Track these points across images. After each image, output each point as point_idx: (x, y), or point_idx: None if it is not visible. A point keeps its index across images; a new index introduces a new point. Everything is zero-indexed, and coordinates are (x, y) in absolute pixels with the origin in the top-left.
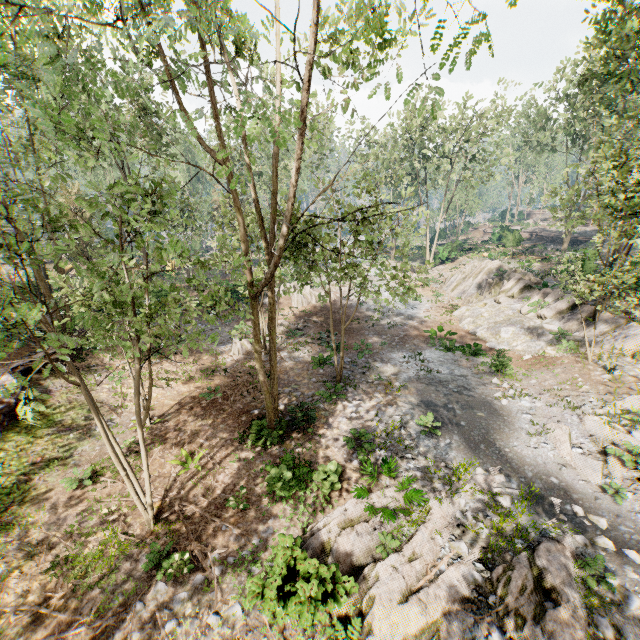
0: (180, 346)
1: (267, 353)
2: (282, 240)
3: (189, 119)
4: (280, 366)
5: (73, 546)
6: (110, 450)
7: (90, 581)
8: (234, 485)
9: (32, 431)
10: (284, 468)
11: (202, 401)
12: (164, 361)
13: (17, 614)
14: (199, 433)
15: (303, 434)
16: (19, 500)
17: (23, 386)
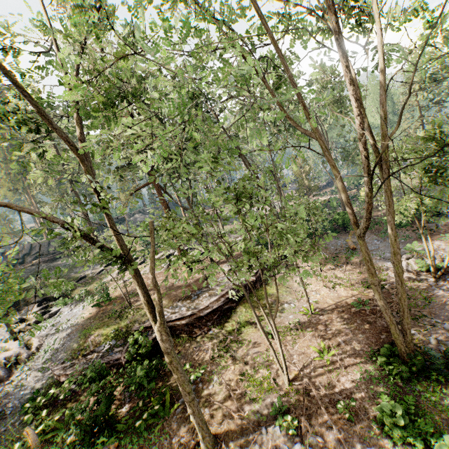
0: (352, 258)
1: (436, 277)
2: (366, 189)
3: (288, 117)
4: (447, 295)
5: (252, 369)
6: (260, 326)
7: (251, 395)
8: (350, 392)
9: (259, 296)
10: (398, 408)
11: (352, 308)
12: (337, 268)
13: (226, 388)
14: (340, 334)
15: (446, 385)
16: (245, 331)
17: (262, 271)
